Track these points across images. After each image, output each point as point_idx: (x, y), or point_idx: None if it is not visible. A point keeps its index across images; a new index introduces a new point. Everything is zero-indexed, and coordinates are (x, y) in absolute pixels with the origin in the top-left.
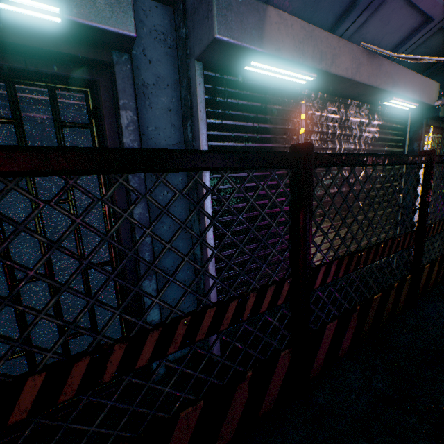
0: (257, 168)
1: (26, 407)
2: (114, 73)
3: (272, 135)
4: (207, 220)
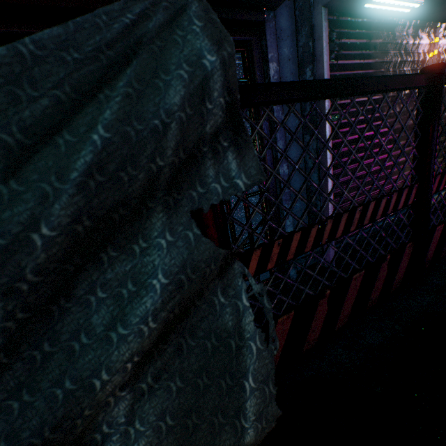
0: (405, 89)
1: (293, 252)
2: (264, 31)
3: (372, 70)
4: (328, 152)
